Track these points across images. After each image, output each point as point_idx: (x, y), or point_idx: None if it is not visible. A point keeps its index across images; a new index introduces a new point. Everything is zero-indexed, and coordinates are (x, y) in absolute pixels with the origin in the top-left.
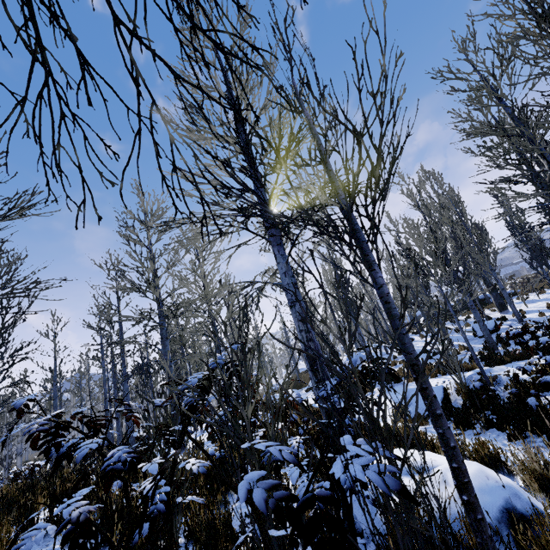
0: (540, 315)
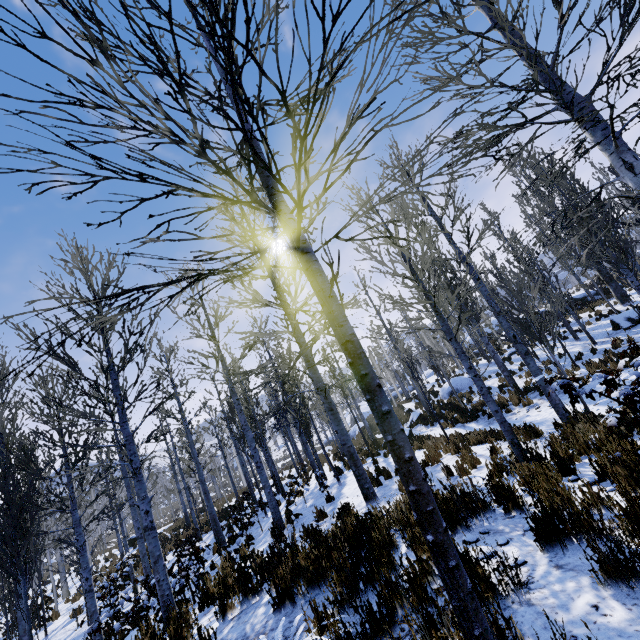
0: None
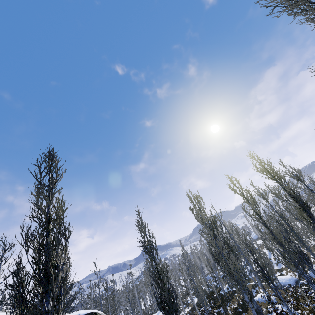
0: None
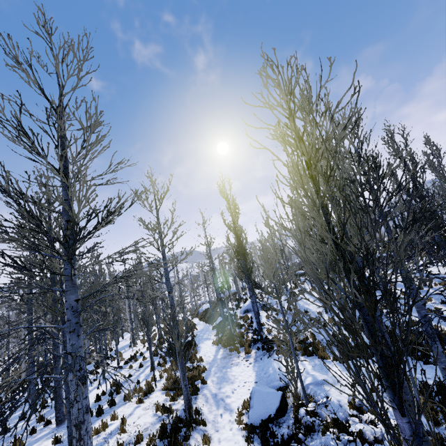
0: (403, 294)
